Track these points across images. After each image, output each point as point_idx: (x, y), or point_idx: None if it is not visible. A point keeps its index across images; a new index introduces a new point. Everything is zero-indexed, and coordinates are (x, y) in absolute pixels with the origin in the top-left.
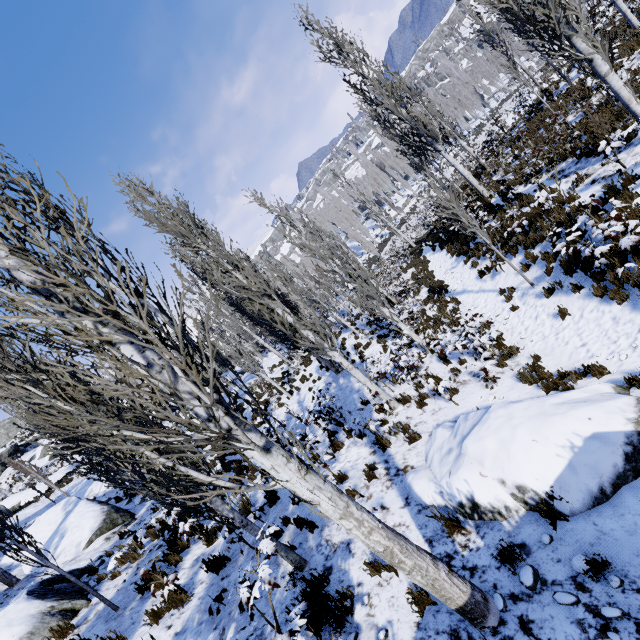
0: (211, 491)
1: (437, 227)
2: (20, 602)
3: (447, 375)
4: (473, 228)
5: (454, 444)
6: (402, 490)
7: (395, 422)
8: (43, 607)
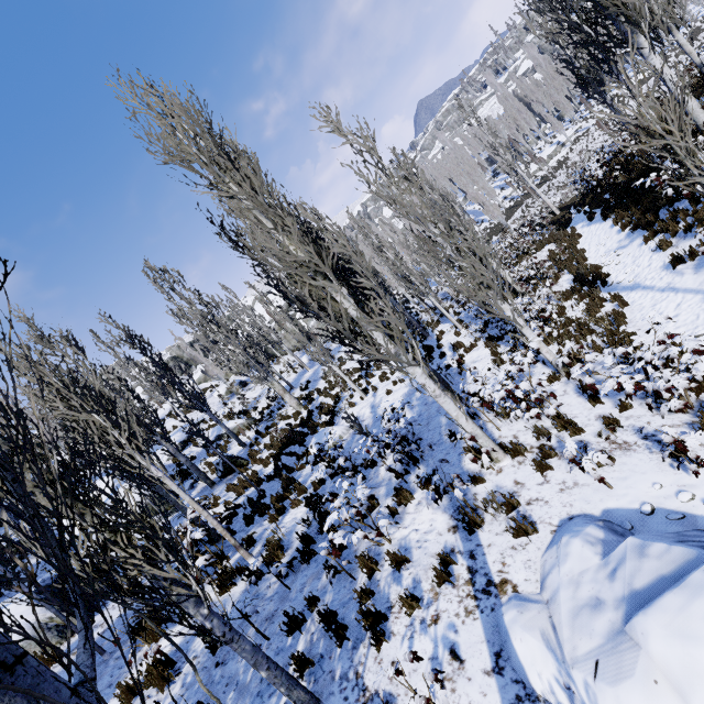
0: (177, 587)
1: (603, 184)
2: (23, 603)
3: (593, 423)
4: (700, 176)
5: (608, 594)
6: (492, 631)
7: (495, 484)
8: (42, 616)
